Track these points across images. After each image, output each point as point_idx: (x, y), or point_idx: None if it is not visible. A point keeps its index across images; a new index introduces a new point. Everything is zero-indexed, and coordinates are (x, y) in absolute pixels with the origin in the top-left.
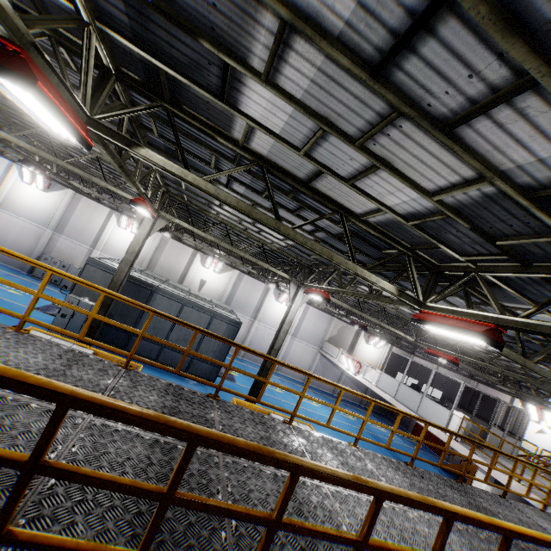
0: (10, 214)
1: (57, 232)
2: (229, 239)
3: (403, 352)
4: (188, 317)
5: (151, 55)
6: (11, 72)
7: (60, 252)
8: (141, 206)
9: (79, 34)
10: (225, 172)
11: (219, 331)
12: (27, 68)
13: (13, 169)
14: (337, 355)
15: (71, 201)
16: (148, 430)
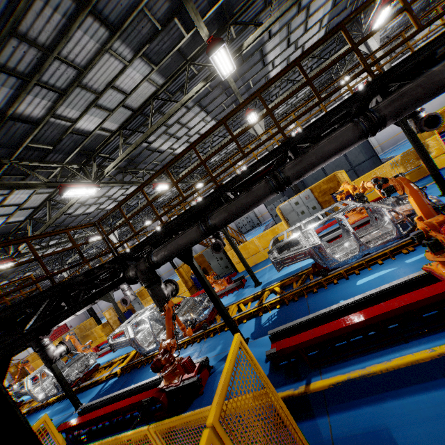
0: None
1: None
2: (290, 99)
3: None
4: None
5: (217, 3)
6: (217, 46)
7: None
8: (251, 113)
9: (194, 47)
10: (273, 3)
11: None
12: (217, 40)
13: None
14: None
15: None
16: (373, 1)
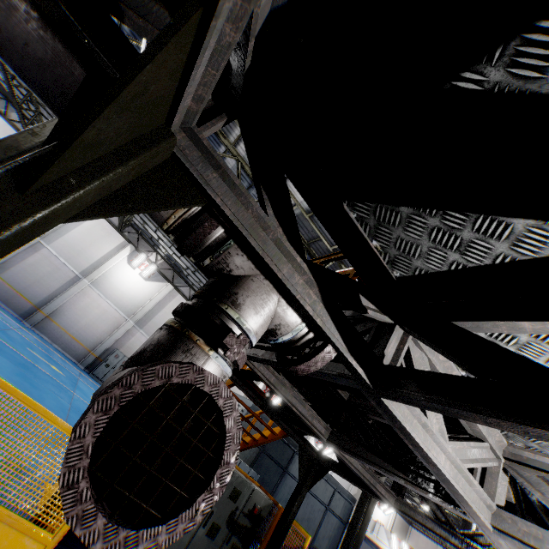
0: (97, 293)
1: (137, 324)
2: None
3: (403, 520)
4: (317, 488)
5: None
6: None
7: (131, 349)
8: None
9: None
10: None
11: (337, 508)
12: None
13: (125, 248)
14: (371, 526)
15: (165, 295)
16: None
